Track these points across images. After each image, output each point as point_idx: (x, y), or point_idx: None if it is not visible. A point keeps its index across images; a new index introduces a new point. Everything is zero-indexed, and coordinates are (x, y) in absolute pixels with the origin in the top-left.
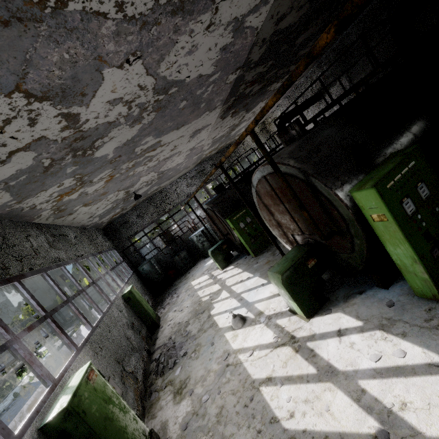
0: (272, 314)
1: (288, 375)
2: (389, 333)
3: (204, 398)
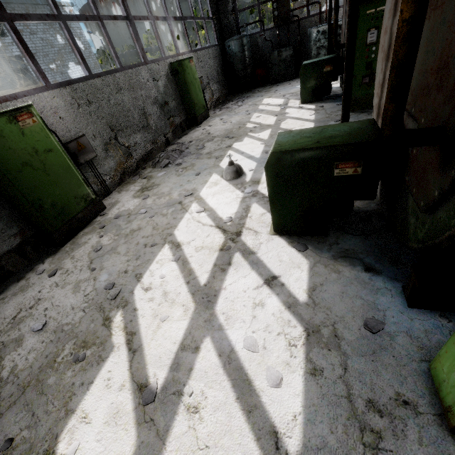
0: (261, 193)
1: (188, 259)
2: (305, 347)
3: (142, 210)
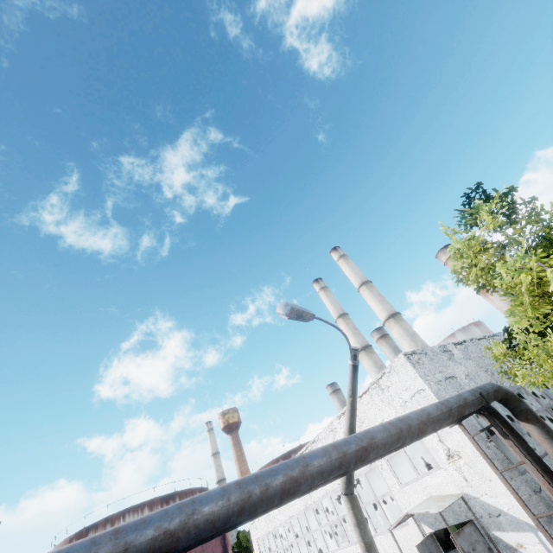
0: None
1: None
2: None
3: None
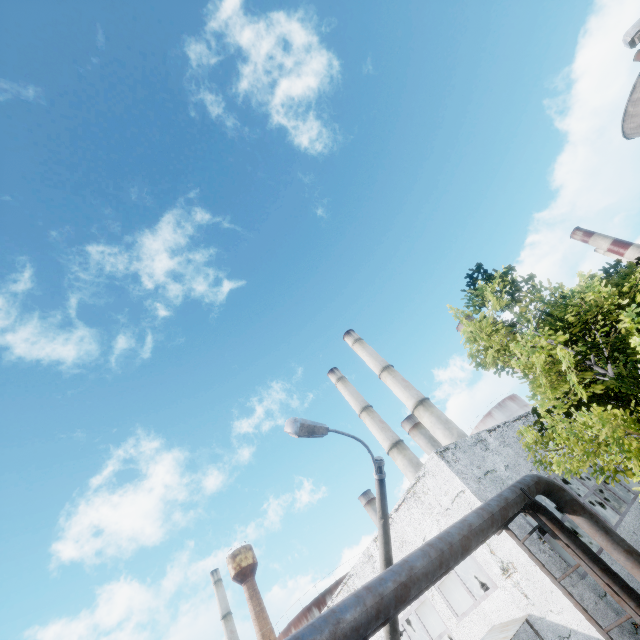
0: None
1: None
2: None
3: None
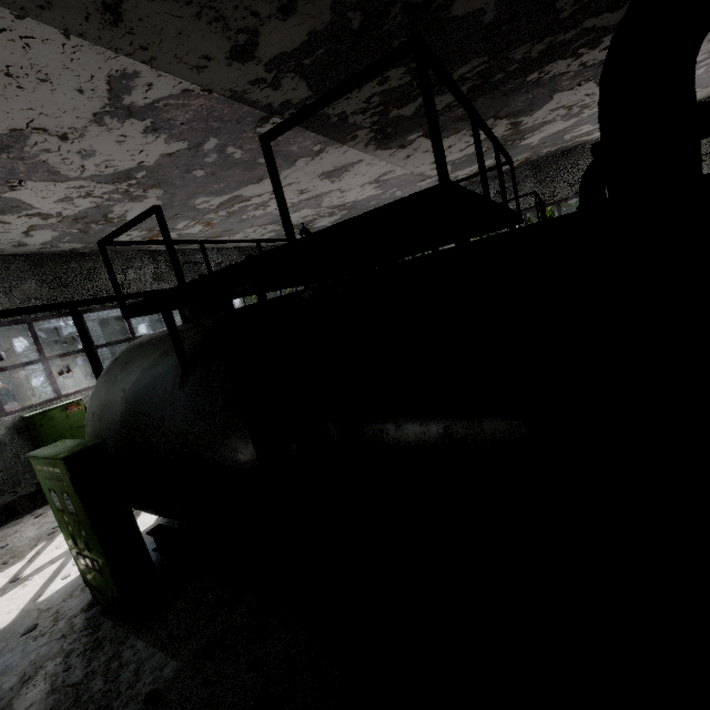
0: None
1: None
2: None
3: None
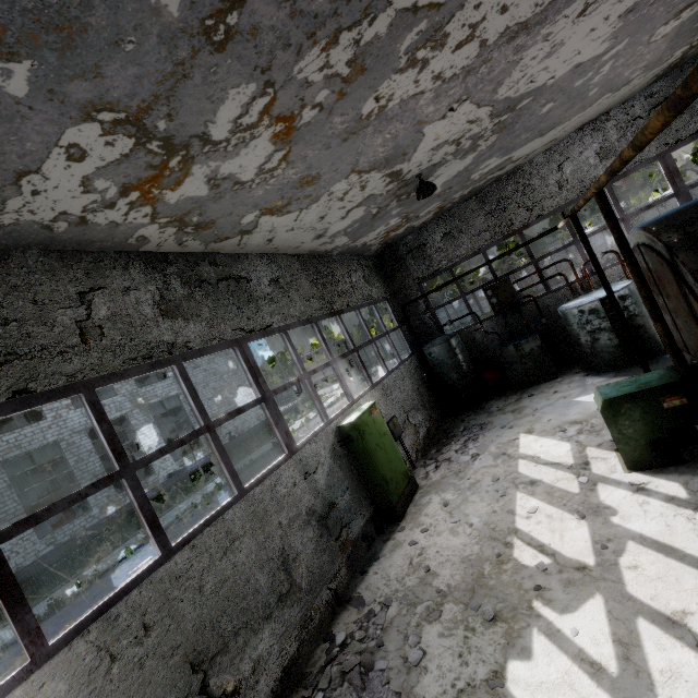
0: None
1: None
2: None
3: None
